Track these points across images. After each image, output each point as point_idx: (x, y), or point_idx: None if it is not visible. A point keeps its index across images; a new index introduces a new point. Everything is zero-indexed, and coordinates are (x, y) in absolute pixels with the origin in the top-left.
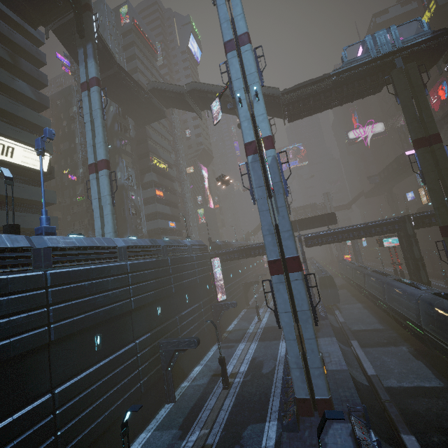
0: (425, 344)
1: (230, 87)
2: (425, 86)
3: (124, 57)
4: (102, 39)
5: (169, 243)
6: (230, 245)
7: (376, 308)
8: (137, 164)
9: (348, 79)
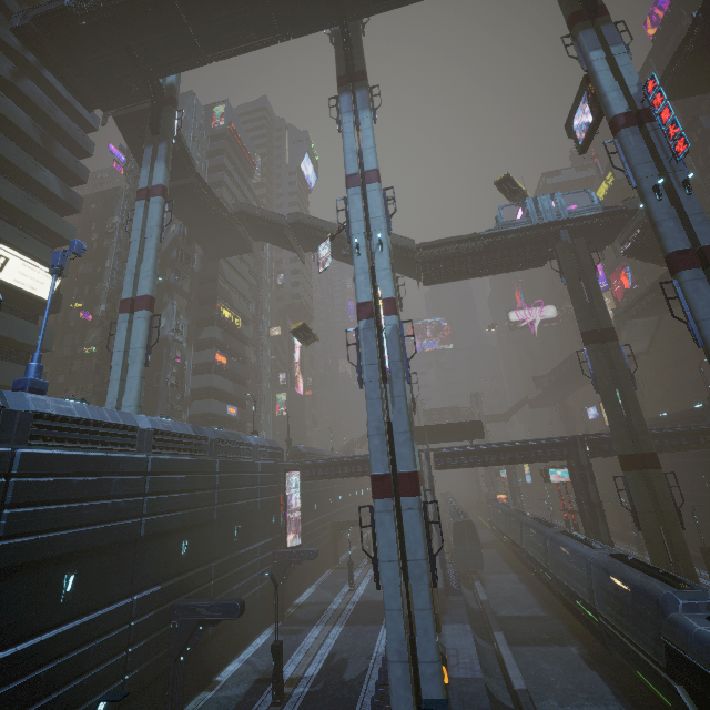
0: (603, 640)
1: (347, 228)
2: (595, 268)
3: (208, 166)
4: (182, 140)
5: (223, 437)
6: (321, 455)
7: (539, 582)
8: (195, 311)
9: (504, 244)
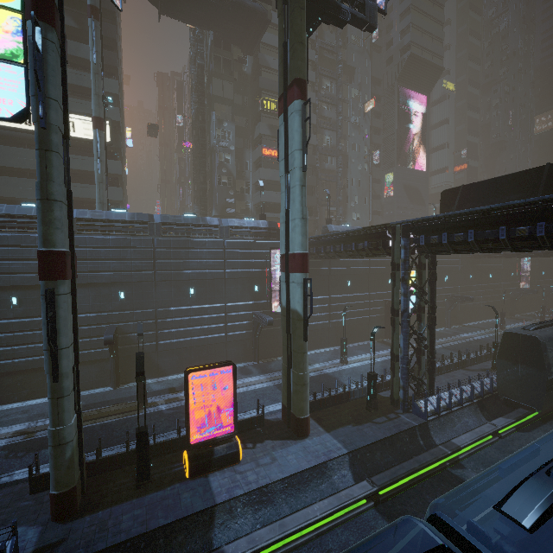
0: None
1: None
2: None
3: None
4: None
5: (172, 221)
6: None
7: None
8: (249, 114)
9: None
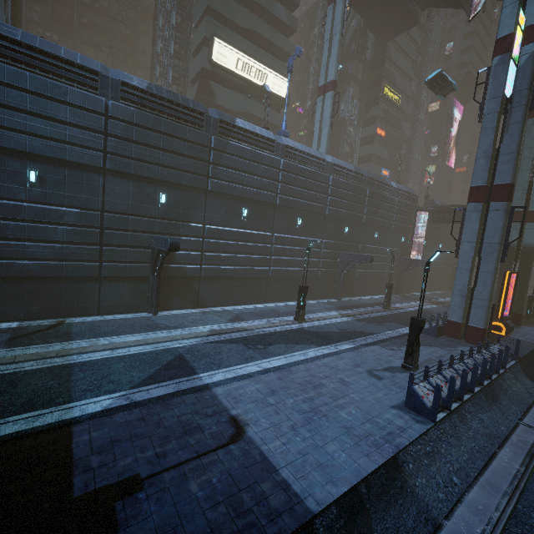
0: None
1: None
2: None
3: None
4: None
5: (373, 177)
6: None
7: None
8: (364, 96)
9: None
